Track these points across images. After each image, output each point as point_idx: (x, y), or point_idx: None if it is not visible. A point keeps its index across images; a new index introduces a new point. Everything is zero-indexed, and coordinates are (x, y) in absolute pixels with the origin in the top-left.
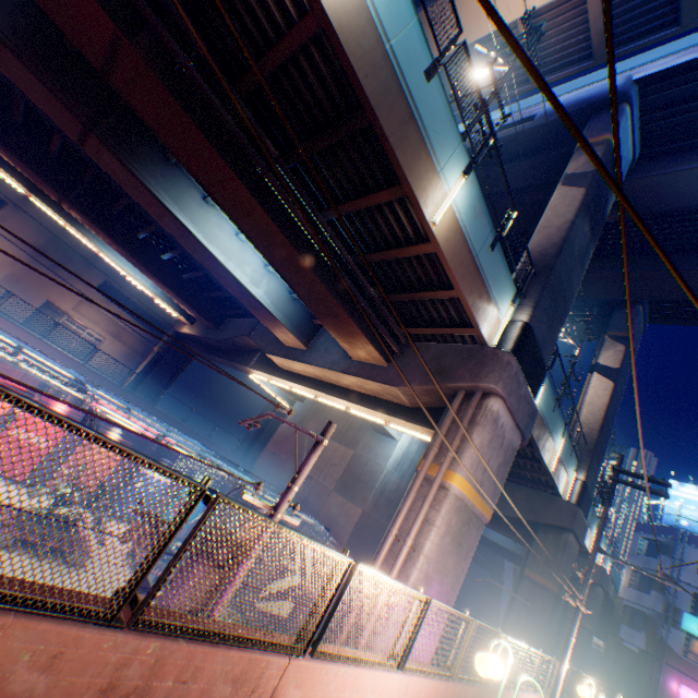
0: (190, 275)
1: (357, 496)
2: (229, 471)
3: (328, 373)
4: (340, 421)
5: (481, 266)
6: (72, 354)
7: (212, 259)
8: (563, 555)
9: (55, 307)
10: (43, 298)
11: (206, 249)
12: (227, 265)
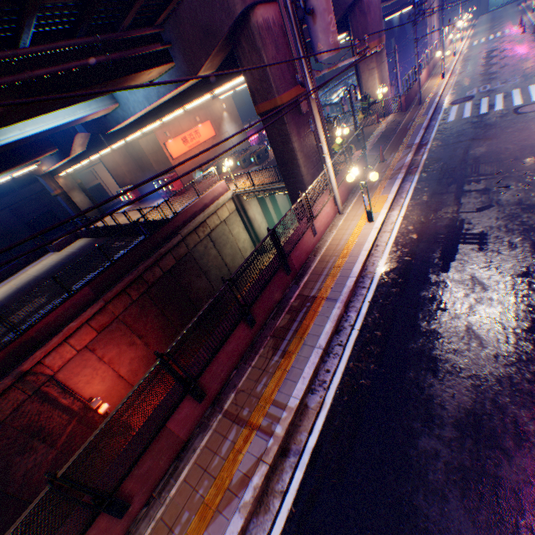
0: None
1: None
2: None
3: None
4: None
5: None
6: None
7: None
8: None
9: None
10: None
11: None
12: None
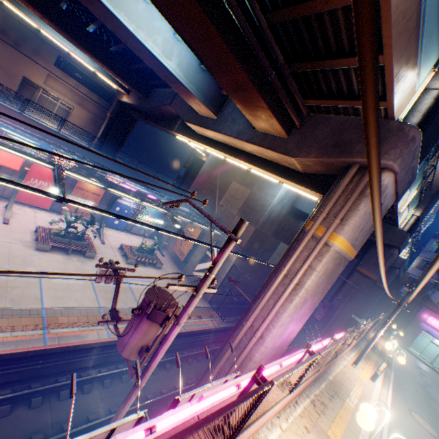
0: (115, 48)
1: (251, 220)
2: (168, 210)
3: (234, 141)
4: (241, 169)
5: (423, 17)
6: (56, 121)
7: (122, 28)
8: (386, 262)
9: (30, 82)
10: (19, 75)
11: (114, 16)
12: (137, 36)
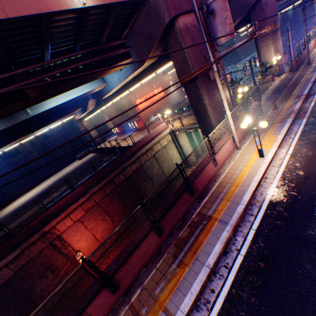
0: None
1: None
2: None
3: None
4: None
5: None
6: None
7: None
8: None
9: None
10: None
11: None
12: None
